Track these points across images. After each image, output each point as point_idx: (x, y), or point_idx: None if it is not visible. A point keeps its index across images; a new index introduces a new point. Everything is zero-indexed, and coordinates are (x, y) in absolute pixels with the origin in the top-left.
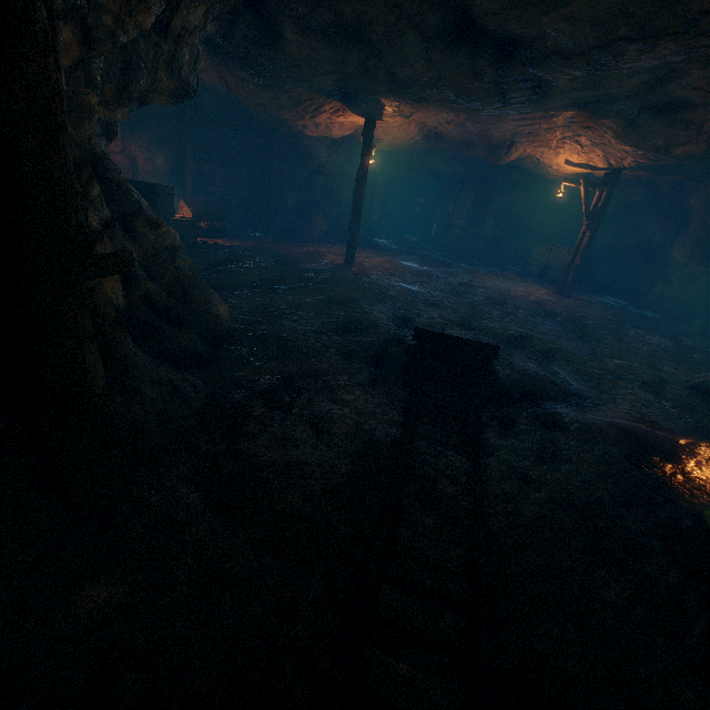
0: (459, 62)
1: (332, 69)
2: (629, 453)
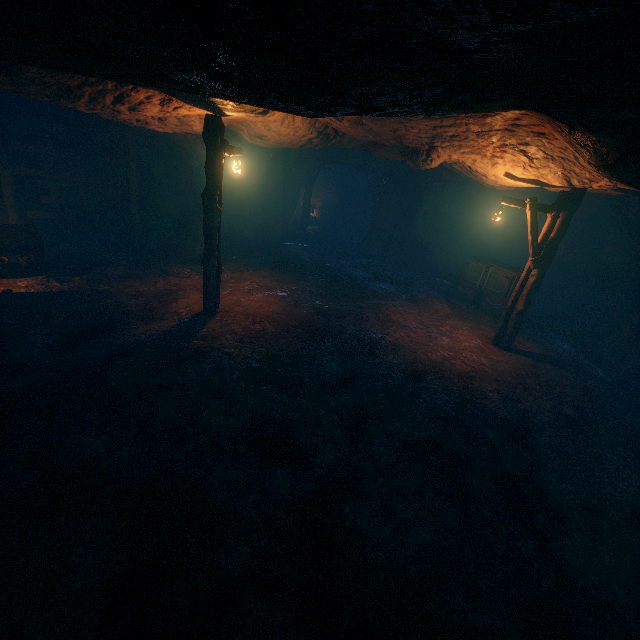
0: None
1: None
2: None
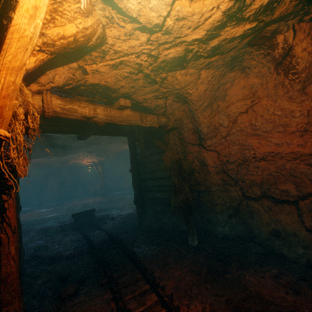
0: (52, 150)
1: None
2: (128, 214)
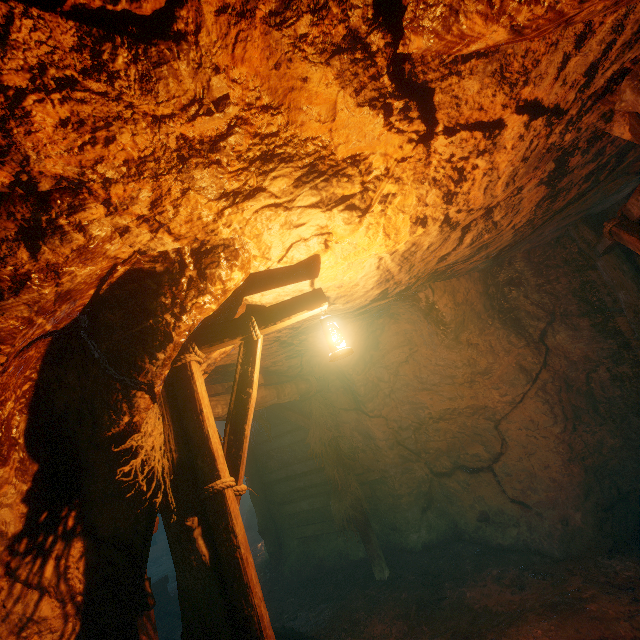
0: None
1: None
2: None
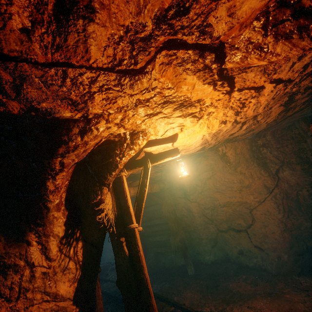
0: None
1: None
2: None
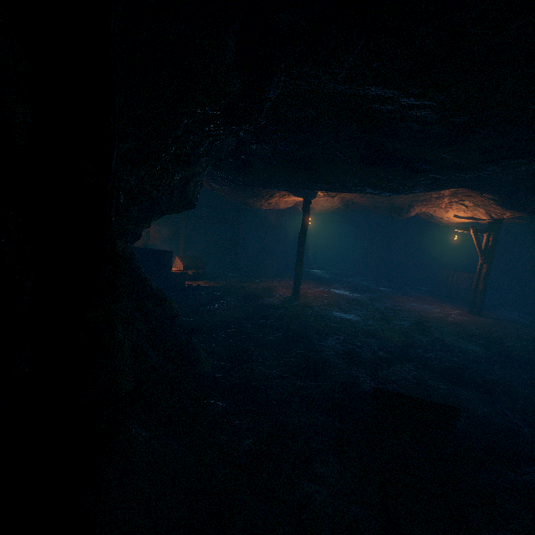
0: (376, 173)
1: (285, 180)
2: None
